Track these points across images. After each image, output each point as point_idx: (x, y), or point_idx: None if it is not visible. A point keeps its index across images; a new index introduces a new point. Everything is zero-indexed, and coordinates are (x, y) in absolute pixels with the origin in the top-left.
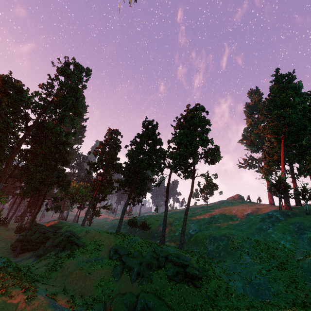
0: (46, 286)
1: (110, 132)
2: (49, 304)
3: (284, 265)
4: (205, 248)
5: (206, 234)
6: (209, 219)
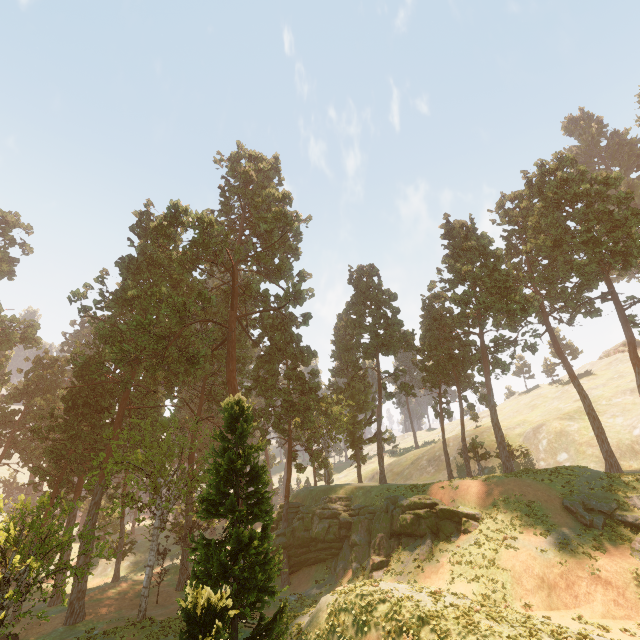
0: None
1: (361, 274)
2: None
3: None
4: None
5: None
6: None
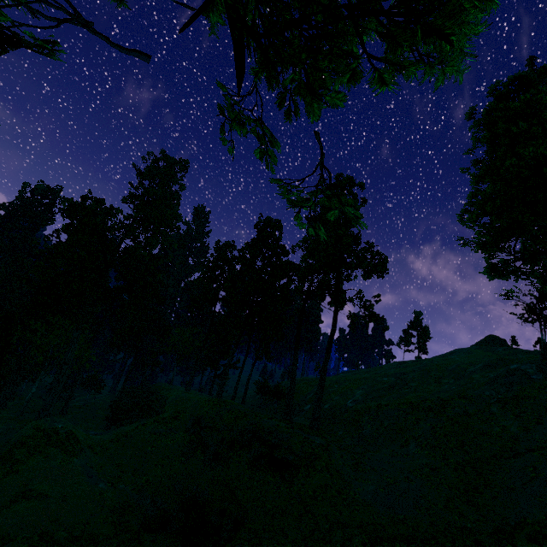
0: (99, 457)
1: (219, 248)
2: (83, 473)
3: (477, 462)
4: (358, 430)
5: (368, 406)
6: (392, 382)
